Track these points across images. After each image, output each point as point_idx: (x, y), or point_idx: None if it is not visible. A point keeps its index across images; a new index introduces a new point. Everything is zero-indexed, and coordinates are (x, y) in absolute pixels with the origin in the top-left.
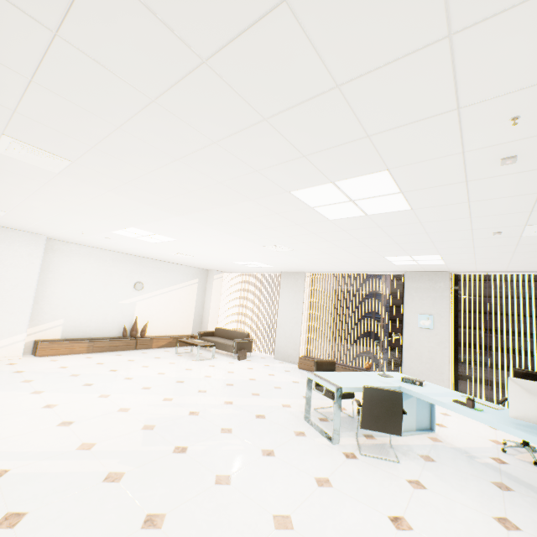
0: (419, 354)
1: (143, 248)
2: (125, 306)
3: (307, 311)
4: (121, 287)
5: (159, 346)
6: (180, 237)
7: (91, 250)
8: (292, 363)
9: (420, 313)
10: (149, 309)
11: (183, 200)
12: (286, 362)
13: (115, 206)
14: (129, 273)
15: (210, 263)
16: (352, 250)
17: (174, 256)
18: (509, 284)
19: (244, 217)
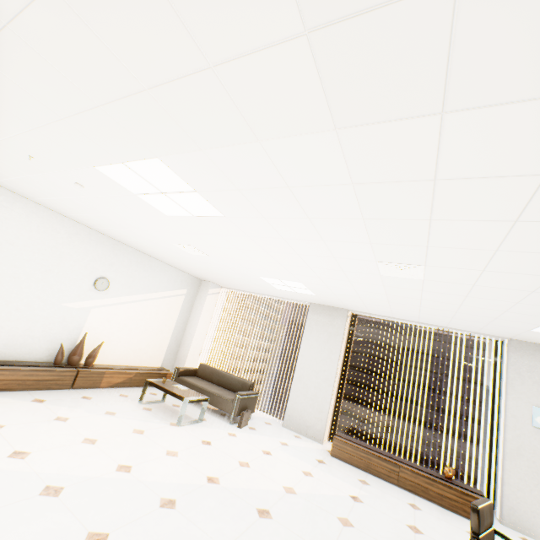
0: (533, 469)
1: (134, 224)
2: (71, 312)
3: (341, 364)
4: (72, 280)
5: (112, 383)
6: (240, 209)
7: (36, 209)
8: (312, 440)
9: (536, 404)
10: (109, 322)
11: (521, 0)
12: (303, 435)
13: (174, 27)
14: (91, 261)
15: (220, 270)
16: (538, 300)
17: (175, 249)
18: (458, 348)
19: (537, 168)
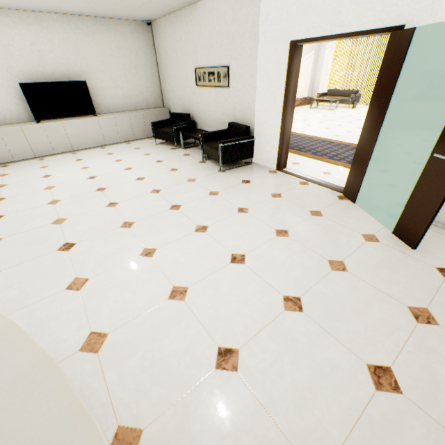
0: None
1: None
2: None
3: None
4: None
5: (295, 105)
6: None
7: None
8: None
9: None
10: None
11: None
12: None
13: None
14: None
15: None
16: None
17: None
18: None
19: None
